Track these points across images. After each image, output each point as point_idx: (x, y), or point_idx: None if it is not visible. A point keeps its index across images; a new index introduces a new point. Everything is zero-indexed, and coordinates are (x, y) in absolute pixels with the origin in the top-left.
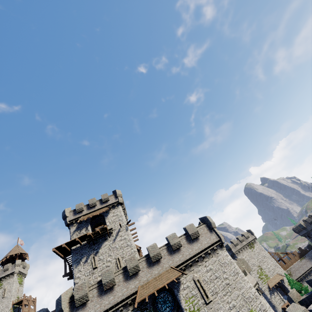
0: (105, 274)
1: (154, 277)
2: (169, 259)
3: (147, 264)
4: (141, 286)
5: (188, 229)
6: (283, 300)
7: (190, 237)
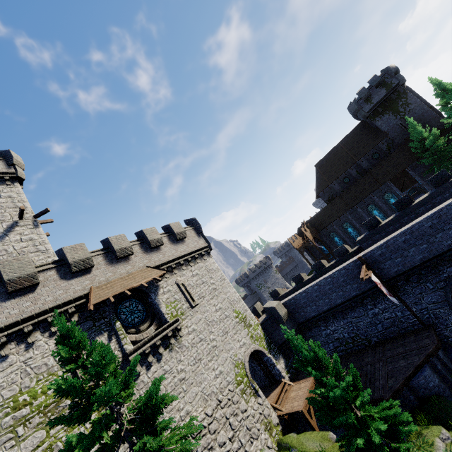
0: (11, 264)
1: (119, 277)
2: (145, 258)
3: (106, 261)
4: (95, 287)
5: (173, 226)
6: None
7: (176, 236)
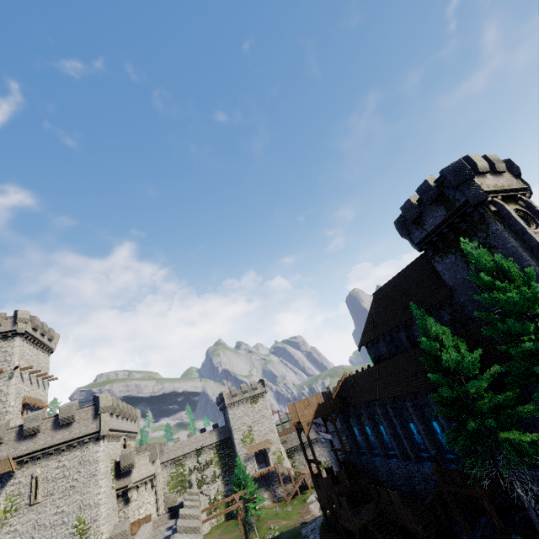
0: None
1: None
2: (13, 446)
3: None
4: None
5: (62, 411)
6: (256, 469)
7: (59, 422)
